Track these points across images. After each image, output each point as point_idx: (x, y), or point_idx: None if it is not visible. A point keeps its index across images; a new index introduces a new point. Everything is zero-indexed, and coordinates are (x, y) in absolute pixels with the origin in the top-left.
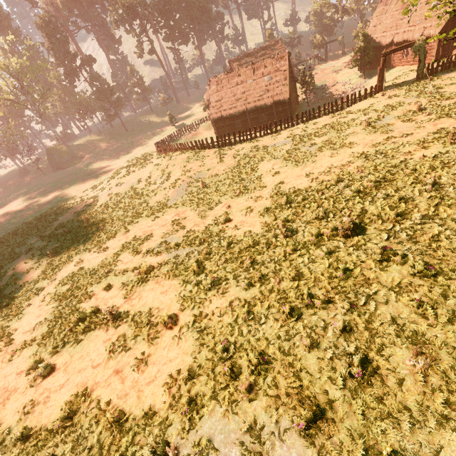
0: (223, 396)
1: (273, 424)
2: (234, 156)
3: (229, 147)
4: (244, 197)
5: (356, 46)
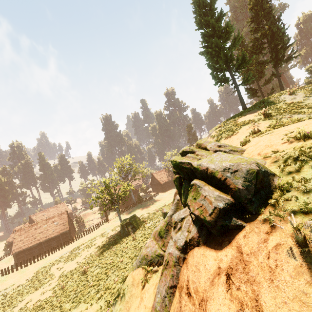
0: None
1: None
2: (34, 269)
3: (29, 266)
4: (42, 288)
5: (99, 204)
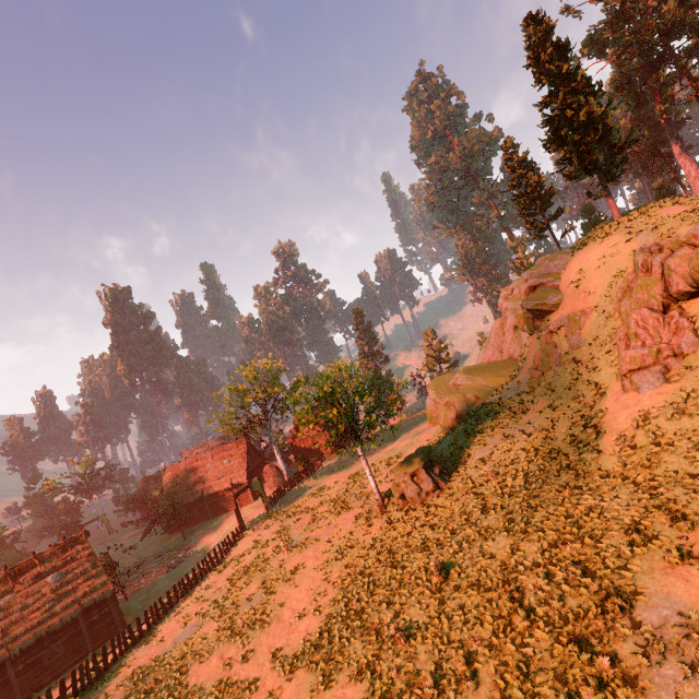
0: (623, 696)
1: (631, 631)
2: None
3: None
4: None
5: (165, 508)
